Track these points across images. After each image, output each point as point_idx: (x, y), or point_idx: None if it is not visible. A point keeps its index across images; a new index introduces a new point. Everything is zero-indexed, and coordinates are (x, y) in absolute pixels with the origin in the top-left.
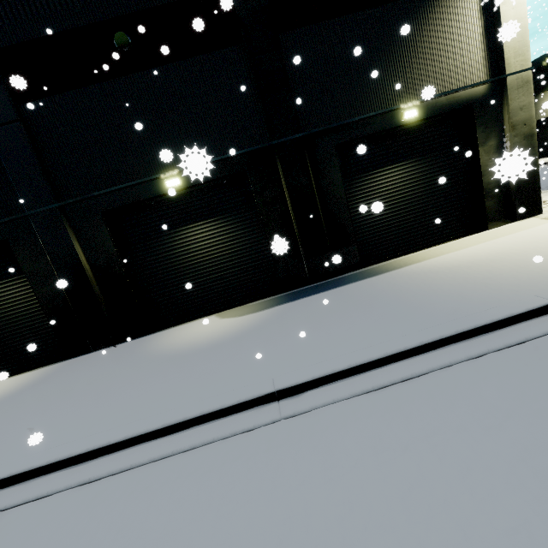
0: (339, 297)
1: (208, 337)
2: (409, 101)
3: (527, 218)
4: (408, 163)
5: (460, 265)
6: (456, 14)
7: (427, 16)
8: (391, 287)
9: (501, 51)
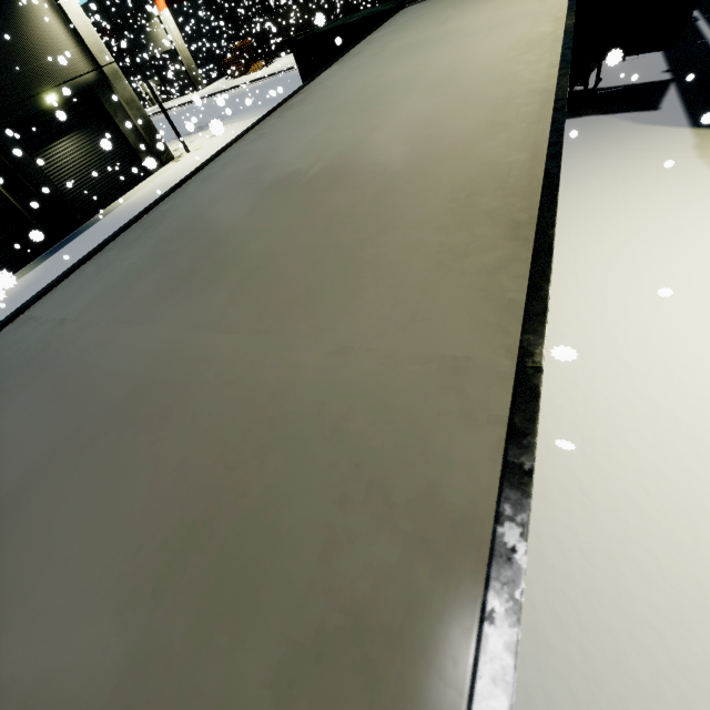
0: (87, 237)
1: (13, 292)
2: (45, 87)
3: (169, 163)
4: (73, 135)
5: (142, 198)
6: (39, 17)
7: (17, 17)
8: (114, 220)
9: (88, 49)
